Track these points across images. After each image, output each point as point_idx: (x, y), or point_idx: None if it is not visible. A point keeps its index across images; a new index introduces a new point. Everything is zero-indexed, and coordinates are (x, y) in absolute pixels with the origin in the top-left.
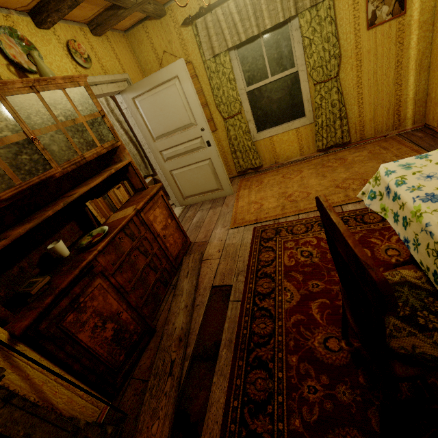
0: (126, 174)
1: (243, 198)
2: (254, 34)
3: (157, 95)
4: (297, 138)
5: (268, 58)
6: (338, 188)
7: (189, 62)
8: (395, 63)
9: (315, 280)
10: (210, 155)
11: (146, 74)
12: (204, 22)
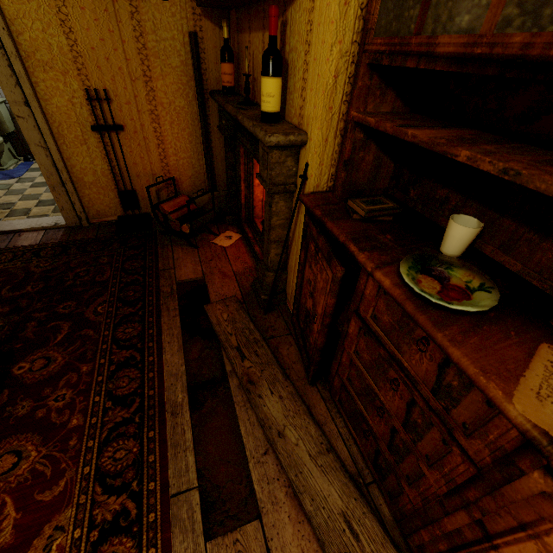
0: None
1: None
2: None
3: None
4: None
5: None
6: None
7: None
8: None
9: None
10: None
11: None
12: None
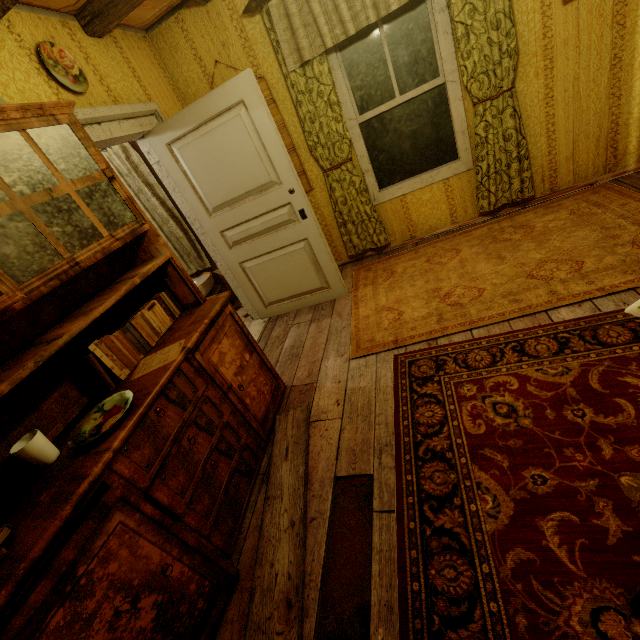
0: (165, 281)
1: (367, 302)
2: (370, 22)
3: (209, 136)
4: (446, 196)
5: (394, 64)
6: (532, 279)
7: (259, 78)
8: (611, 60)
9: (535, 468)
10: (306, 234)
11: (188, 103)
12: (283, 5)
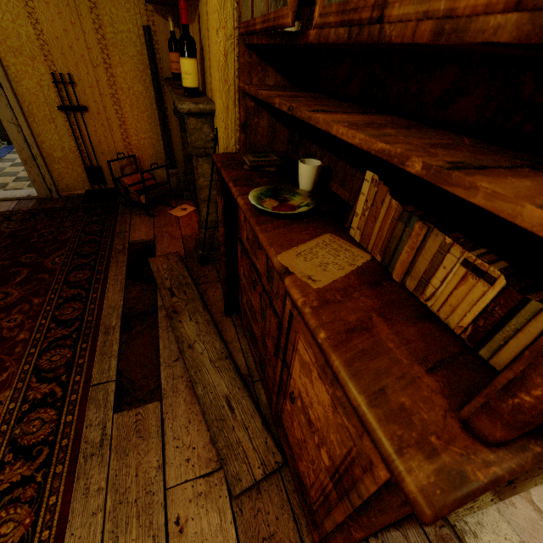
0: None
1: None
2: None
3: None
4: None
5: None
6: None
7: None
8: None
9: None
10: None
11: None
12: None
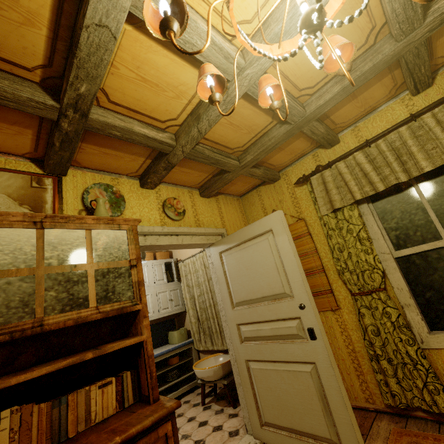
0: (138, 360)
1: None
2: (400, 181)
3: (244, 250)
4: None
5: (435, 211)
6: None
7: (300, 219)
8: None
9: None
10: (314, 356)
11: None
12: (321, 177)
